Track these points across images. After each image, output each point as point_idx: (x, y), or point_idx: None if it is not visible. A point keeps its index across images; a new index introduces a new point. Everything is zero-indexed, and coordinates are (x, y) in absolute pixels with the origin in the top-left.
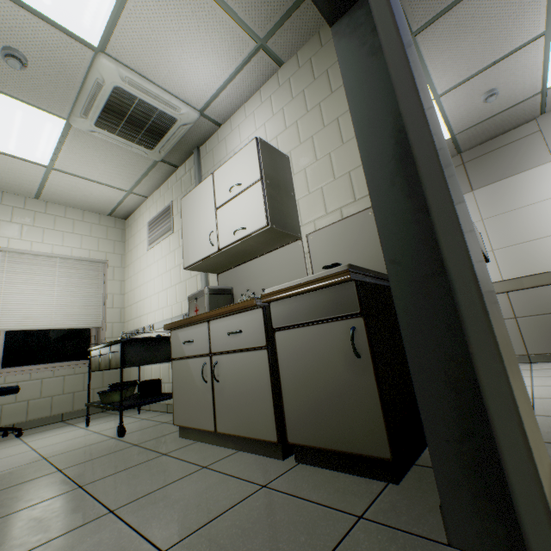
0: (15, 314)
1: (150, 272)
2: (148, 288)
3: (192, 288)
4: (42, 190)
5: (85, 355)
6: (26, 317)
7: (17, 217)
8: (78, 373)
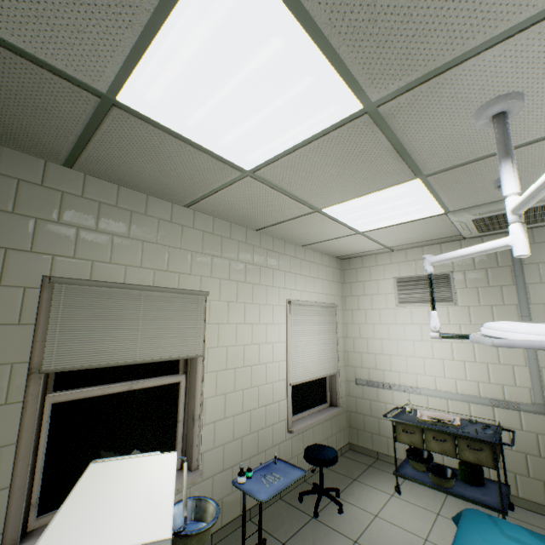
0: (299, 367)
1: (401, 331)
2: (398, 346)
3: (502, 376)
4: (317, 242)
5: (324, 399)
6: (304, 368)
7: (292, 266)
8: (327, 419)
